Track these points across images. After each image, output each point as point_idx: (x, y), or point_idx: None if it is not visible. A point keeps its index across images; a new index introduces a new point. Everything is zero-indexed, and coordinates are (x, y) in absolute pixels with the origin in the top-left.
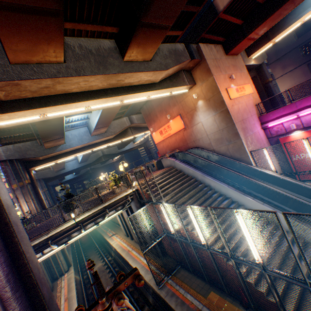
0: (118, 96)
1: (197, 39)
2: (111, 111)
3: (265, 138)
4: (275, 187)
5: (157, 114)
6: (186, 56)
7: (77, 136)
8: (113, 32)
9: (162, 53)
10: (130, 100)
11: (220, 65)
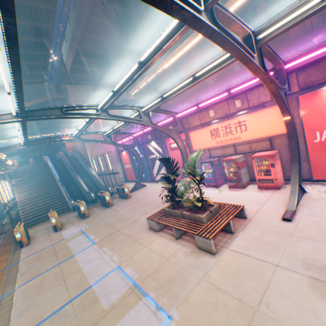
0: None
1: (66, 82)
2: None
3: (116, 152)
4: (82, 180)
5: (62, 121)
6: (53, 93)
7: None
8: None
9: (28, 91)
10: None
11: (85, 101)
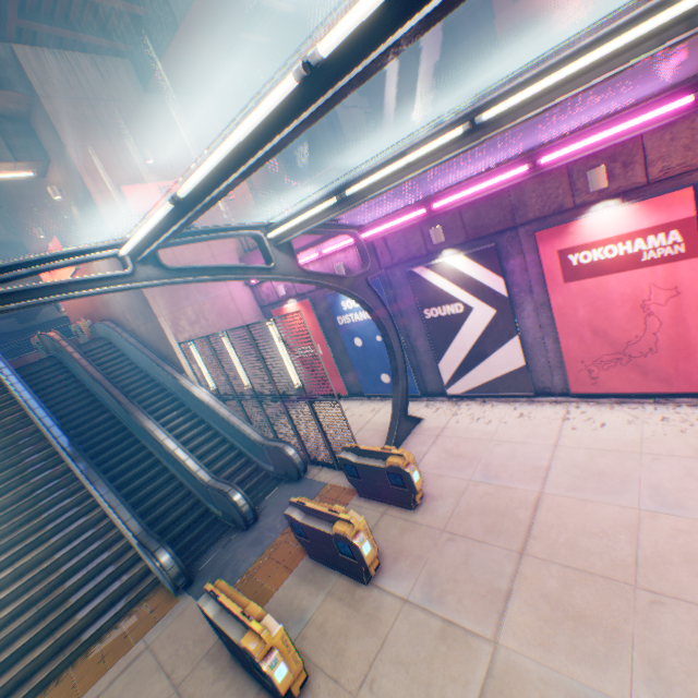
0: None
1: (7, 30)
2: None
3: (256, 307)
4: (169, 434)
5: (28, 220)
6: None
7: None
8: None
9: None
10: None
11: (111, 120)
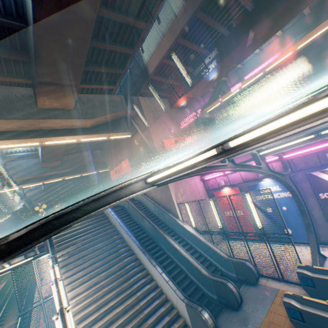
0: (33, 138)
1: (138, 93)
2: (54, 147)
3: (204, 190)
4: (181, 247)
5: (114, 153)
6: (122, 106)
7: (24, 167)
8: (26, 83)
9: (92, 103)
10: (55, 142)
11: (161, 117)
